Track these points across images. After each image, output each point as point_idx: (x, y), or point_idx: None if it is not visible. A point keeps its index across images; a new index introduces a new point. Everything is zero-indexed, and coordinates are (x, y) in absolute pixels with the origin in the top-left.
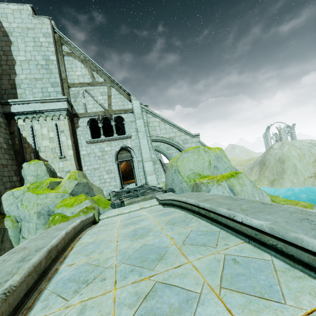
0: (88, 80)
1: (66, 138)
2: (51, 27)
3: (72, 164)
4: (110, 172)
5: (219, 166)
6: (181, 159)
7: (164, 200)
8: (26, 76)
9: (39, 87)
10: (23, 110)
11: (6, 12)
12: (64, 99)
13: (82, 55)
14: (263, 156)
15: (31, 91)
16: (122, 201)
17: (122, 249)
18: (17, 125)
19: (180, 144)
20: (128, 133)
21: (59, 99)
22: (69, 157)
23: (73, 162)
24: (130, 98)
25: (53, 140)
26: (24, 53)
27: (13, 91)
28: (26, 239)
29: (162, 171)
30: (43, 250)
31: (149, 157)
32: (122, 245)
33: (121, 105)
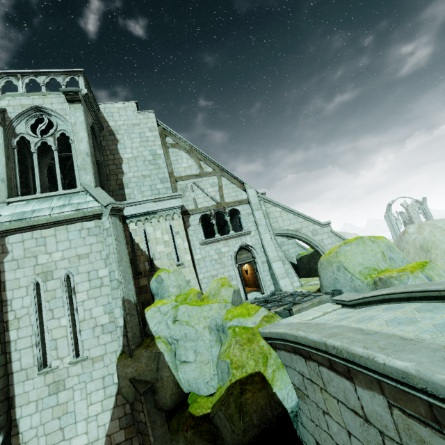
0: (195, 172)
1: (183, 240)
2: (156, 120)
3: (191, 271)
4: (230, 279)
5: (395, 257)
6: (343, 253)
7: (361, 298)
8: (134, 174)
9: (148, 185)
10: (137, 212)
11: (112, 111)
12: (179, 196)
13: (187, 145)
14: (397, 245)
15: (139, 189)
16: (290, 309)
17: (414, 330)
18: (129, 229)
19: (310, 237)
20: (246, 228)
21: (173, 197)
22: (187, 263)
23: (192, 269)
24: (243, 186)
25: (168, 244)
26: (131, 150)
27: (120, 192)
28: (194, 363)
29: (293, 273)
30: (367, 329)
31: (276, 255)
32: (406, 328)
33: (234, 196)
